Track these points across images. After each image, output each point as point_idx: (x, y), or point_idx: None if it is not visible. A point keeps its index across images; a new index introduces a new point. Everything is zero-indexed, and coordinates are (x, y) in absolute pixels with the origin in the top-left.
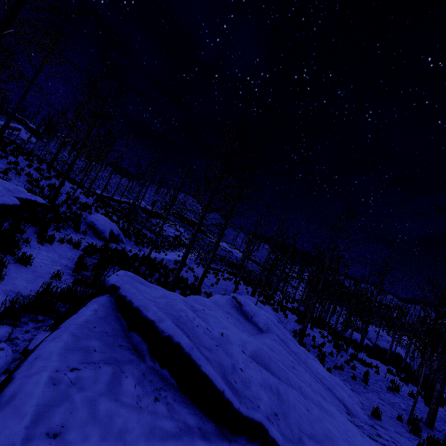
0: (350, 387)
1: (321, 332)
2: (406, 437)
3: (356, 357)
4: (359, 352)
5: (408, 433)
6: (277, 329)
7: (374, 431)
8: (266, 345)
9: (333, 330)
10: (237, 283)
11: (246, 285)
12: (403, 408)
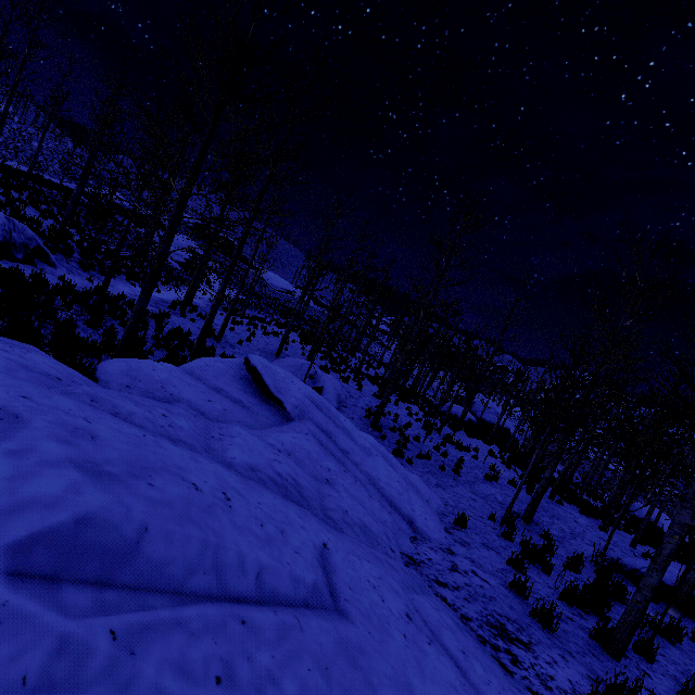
0: (436, 481)
1: (410, 408)
2: (495, 548)
3: (451, 439)
4: (458, 432)
5: (499, 539)
6: (319, 414)
7: (449, 560)
8: (280, 447)
9: (429, 404)
10: (284, 340)
11: (304, 343)
12: (499, 501)
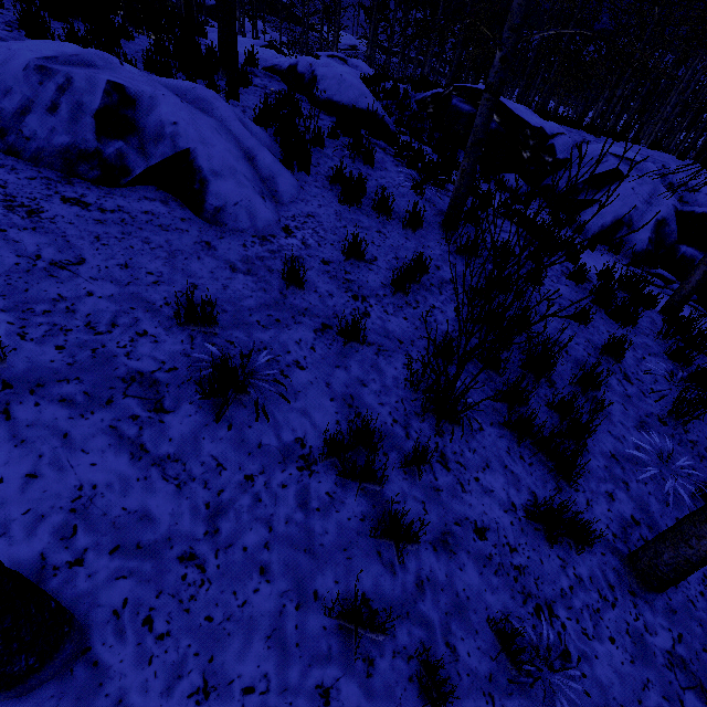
0: None
1: None
2: None
3: None
4: None
5: None
6: None
7: None
8: None
9: None
10: None
11: None
12: None
